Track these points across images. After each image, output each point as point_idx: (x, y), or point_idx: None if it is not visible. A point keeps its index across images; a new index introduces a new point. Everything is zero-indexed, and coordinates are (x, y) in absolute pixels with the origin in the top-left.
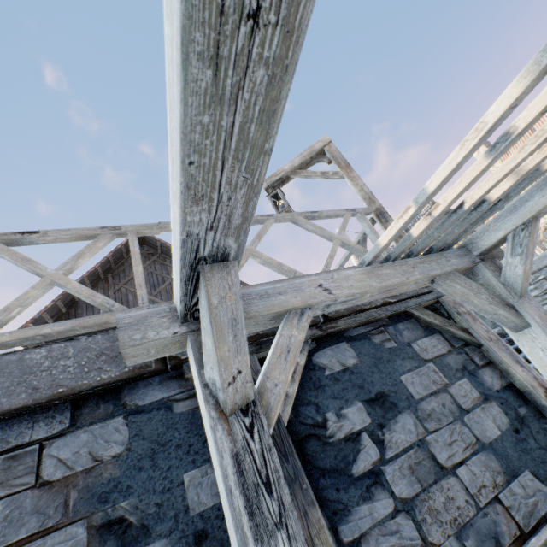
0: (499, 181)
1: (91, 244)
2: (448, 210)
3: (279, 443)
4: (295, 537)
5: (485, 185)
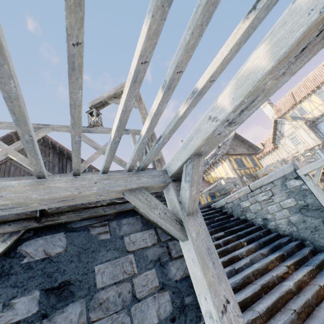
0: (123, 119)
1: None
2: (243, 139)
3: None
4: None
5: (116, 121)
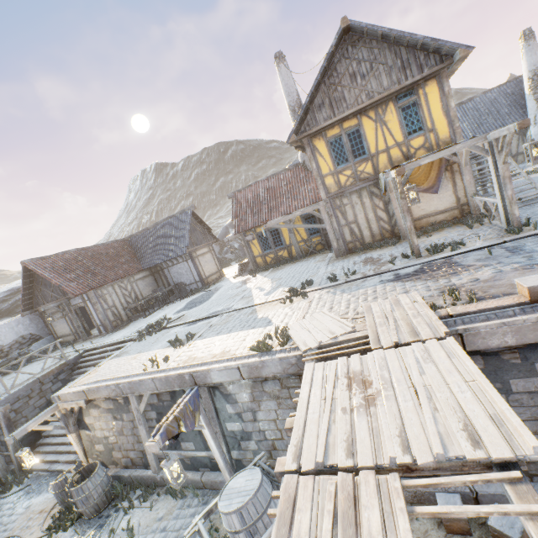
0: None
1: None
2: (382, 33)
3: None
4: None
5: None
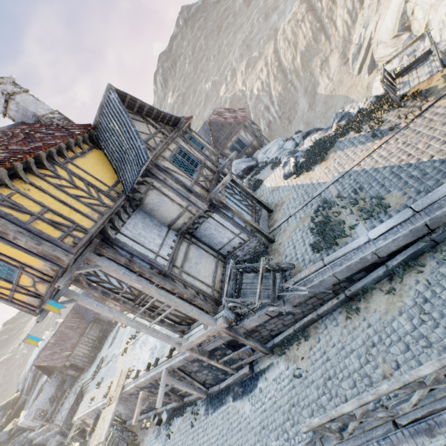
0: None
1: (42, 430)
2: None
3: (63, 435)
4: (60, 444)
5: None
